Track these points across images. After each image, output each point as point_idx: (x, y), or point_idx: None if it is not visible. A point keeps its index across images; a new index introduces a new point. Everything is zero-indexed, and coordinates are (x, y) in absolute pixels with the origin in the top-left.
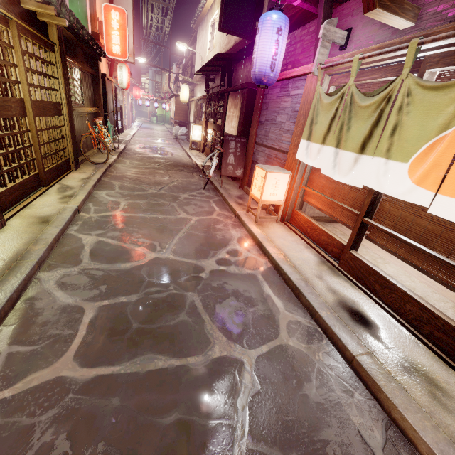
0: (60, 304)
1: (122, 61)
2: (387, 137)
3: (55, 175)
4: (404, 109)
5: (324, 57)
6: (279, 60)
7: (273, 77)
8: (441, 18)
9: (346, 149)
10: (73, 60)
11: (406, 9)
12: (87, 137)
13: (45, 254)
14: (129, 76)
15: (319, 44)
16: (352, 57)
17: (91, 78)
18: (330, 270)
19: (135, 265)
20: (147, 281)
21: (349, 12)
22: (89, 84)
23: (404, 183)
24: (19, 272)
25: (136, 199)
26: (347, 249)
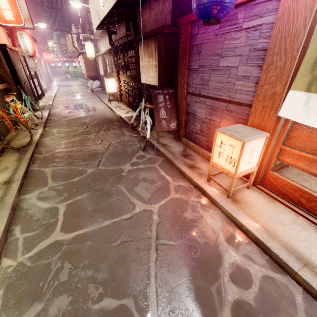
0: None
1: (20, 28)
2: None
3: None
4: None
5: None
6: None
7: (231, 3)
8: None
9: None
10: None
11: None
12: None
13: None
14: (32, 42)
15: None
16: None
17: None
18: None
19: None
20: None
21: None
22: None
23: None
24: None
25: (76, 194)
26: None
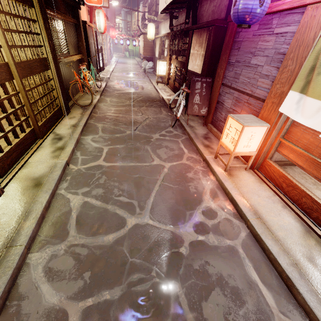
0: (45, 306)
1: (99, 7)
2: None
3: (49, 126)
4: None
5: None
6: None
7: (260, 14)
8: None
9: None
10: (54, 13)
11: None
12: (74, 84)
13: (34, 230)
14: (105, 20)
15: None
16: None
17: (74, 27)
18: (319, 246)
19: (117, 237)
20: (129, 264)
21: None
22: (73, 33)
23: None
24: (6, 267)
25: (116, 144)
26: None
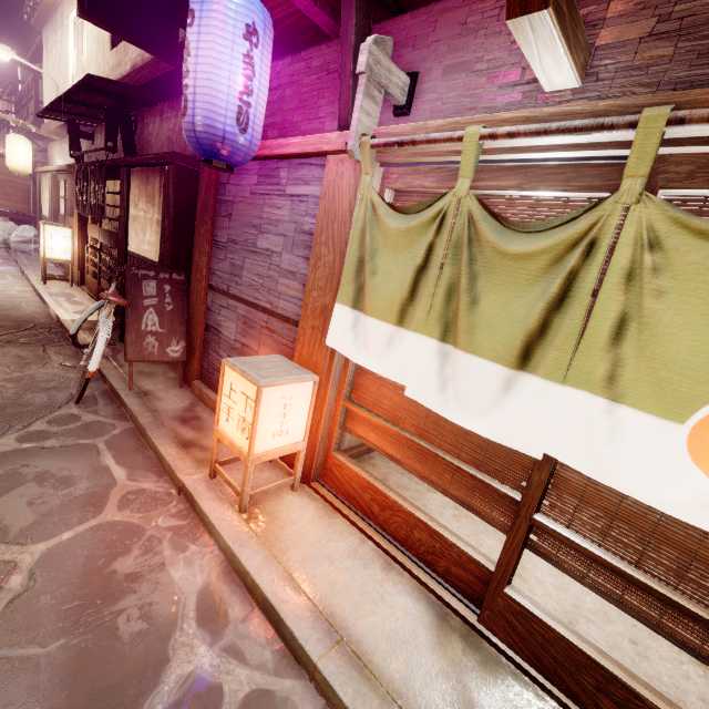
0: None
1: None
2: (605, 345)
3: None
4: (649, 280)
5: (372, 122)
6: (258, 107)
7: (246, 147)
8: (648, 79)
9: (476, 352)
10: None
11: (578, 42)
12: None
13: None
14: None
15: (360, 87)
16: (450, 130)
17: None
18: (471, 650)
19: None
20: None
21: (405, 39)
22: None
23: (681, 475)
24: None
25: None
26: (499, 587)
